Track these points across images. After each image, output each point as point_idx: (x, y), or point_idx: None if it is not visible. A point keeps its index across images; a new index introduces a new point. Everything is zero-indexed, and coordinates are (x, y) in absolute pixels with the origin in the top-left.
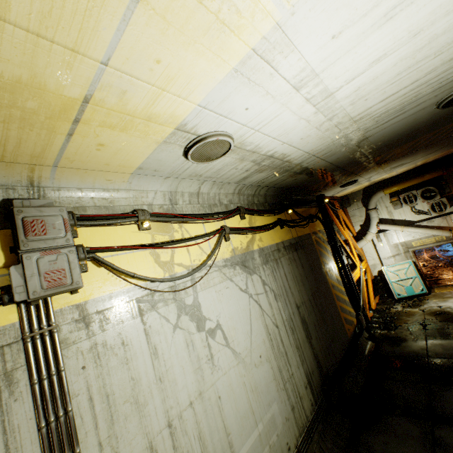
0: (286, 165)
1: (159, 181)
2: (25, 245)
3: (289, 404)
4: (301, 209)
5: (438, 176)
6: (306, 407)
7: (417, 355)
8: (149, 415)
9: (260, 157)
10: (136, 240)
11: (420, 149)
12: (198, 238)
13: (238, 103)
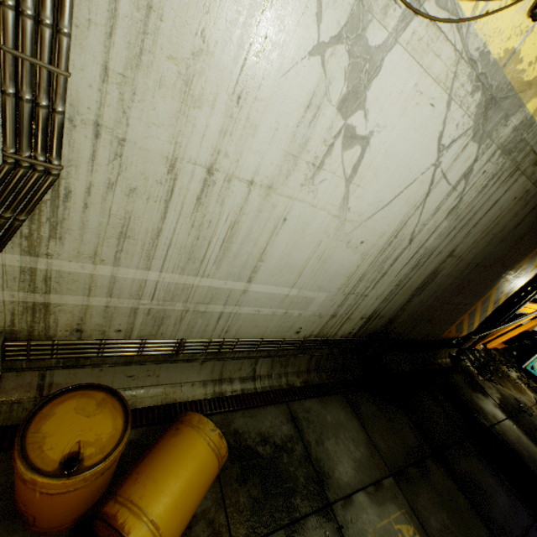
0: None
1: None
2: None
3: (335, 310)
4: None
5: None
6: (343, 328)
7: (482, 414)
8: (194, 125)
9: None
10: None
11: None
12: None
13: None
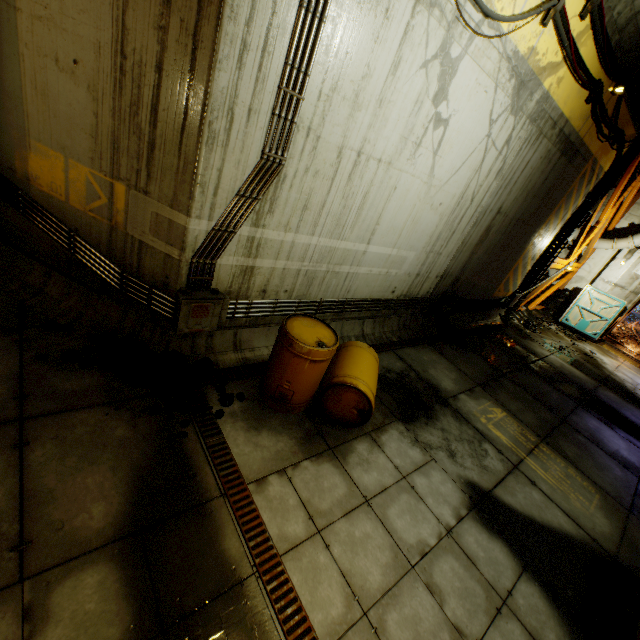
0: None
1: None
2: None
3: (419, 269)
4: (626, 108)
5: None
6: (423, 288)
7: (533, 352)
8: (355, 123)
9: None
10: None
11: None
12: None
13: None
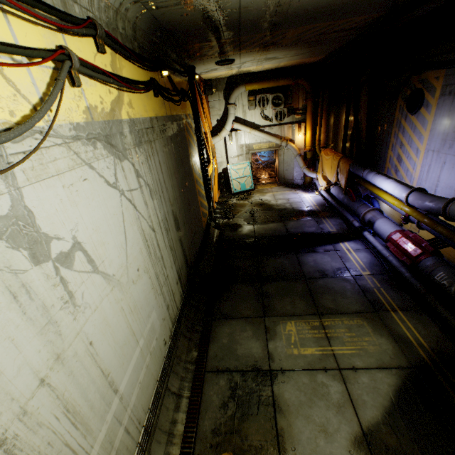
0: None
1: None
2: None
3: (165, 305)
4: (174, 76)
5: (287, 85)
6: (177, 300)
7: (249, 237)
8: None
9: None
10: None
11: (300, 44)
12: None
13: None
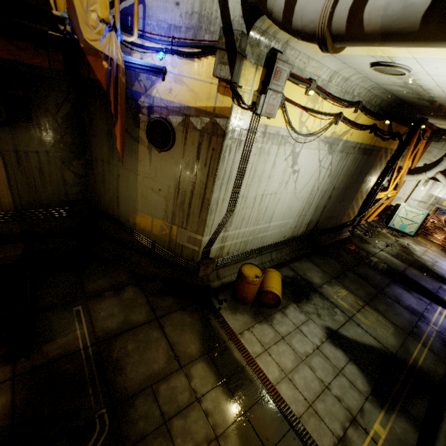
0: (423, 93)
1: (337, 63)
2: (270, 85)
3: (296, 224)
4: (396, 124)
5: None
6: (300, 231)
7: (368, 252)
8: (260, 187)
9: (412, 83)
10: (300, 100)
11: None
12: (325, 115)
13: (435, 65)
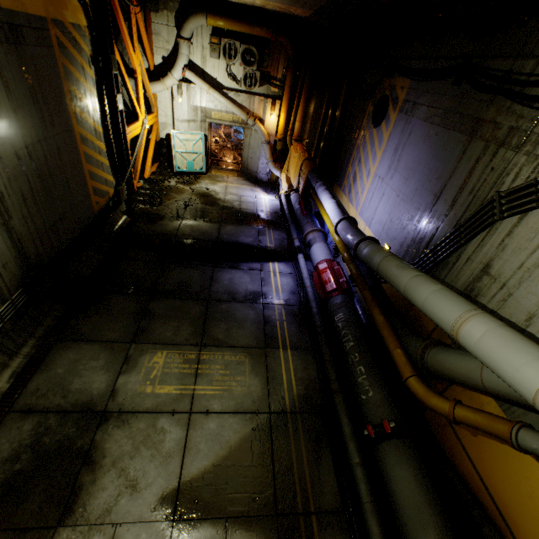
0: None
1: None
2: None
3: None
4: None
5: (267, 39)
6: None
7: (167, 235)
8: None
9: None
10: None
11: None
12: None
13: None
